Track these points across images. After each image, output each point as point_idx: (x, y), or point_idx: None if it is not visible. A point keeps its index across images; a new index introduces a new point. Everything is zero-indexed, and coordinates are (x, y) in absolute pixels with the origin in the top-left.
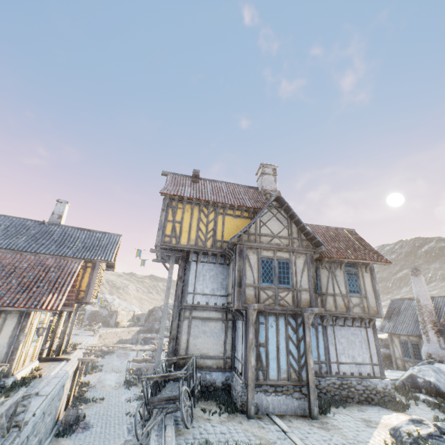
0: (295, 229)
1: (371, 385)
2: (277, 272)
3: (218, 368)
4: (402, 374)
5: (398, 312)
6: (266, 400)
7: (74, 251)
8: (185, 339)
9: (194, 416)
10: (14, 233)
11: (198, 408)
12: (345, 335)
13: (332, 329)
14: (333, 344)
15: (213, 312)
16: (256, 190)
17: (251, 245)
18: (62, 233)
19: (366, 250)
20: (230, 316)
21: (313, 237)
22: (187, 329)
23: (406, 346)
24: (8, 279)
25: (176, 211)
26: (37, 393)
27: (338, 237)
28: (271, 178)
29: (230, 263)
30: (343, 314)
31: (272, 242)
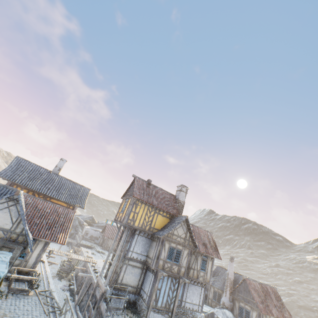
0: (188, 234)
1: (195, 315)
2: (175, 255)
3: (133, 292)
4: (209, 310)
5: (218, 274)
6: (153, 315)
7: (65, 197)
8: (122, 275)
9: (123, 317)
10: (34, 176)
11: (123, 313)
12: (192, 289)
13: (188, 284)
14: (186, 292)
15: (138, 263)
16: (175, 198)
17: (168, 238)
18: (60, 182)
19: (214, 249)
20: (145, 266)
21: (195, 242)
22: (124, 269)
23: (215, 294)
24: (42, 219)
25: (137, 206)
26: (51, 290)
27: (204, 237)
28: (184, 194)
29: (154, 240)
30: (195, 279)
31: (177, 239)
